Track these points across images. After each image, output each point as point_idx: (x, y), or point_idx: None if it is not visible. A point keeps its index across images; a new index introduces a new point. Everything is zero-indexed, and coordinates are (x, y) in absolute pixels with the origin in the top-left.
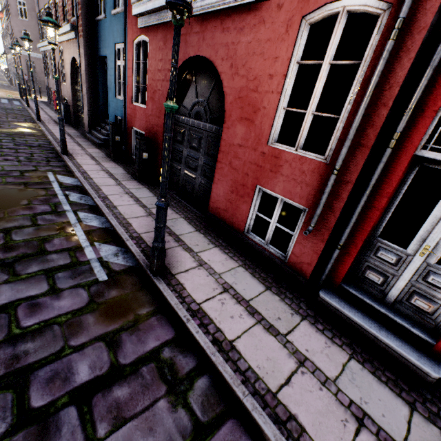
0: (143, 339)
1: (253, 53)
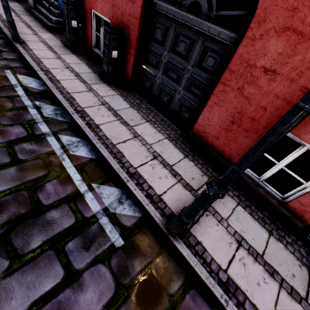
0: None
1: None
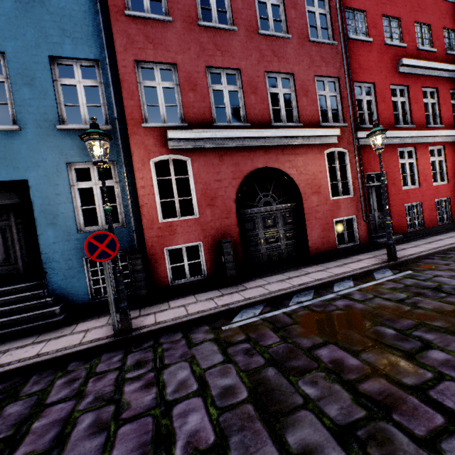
0: (436, 262)
1: (308, 164)
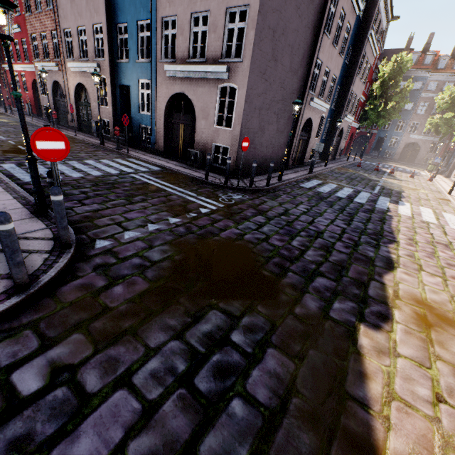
0: None
1: None
